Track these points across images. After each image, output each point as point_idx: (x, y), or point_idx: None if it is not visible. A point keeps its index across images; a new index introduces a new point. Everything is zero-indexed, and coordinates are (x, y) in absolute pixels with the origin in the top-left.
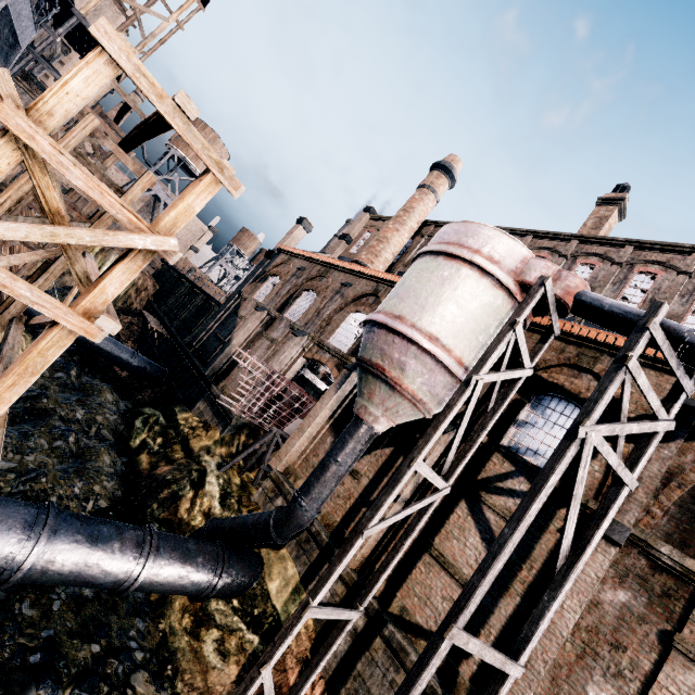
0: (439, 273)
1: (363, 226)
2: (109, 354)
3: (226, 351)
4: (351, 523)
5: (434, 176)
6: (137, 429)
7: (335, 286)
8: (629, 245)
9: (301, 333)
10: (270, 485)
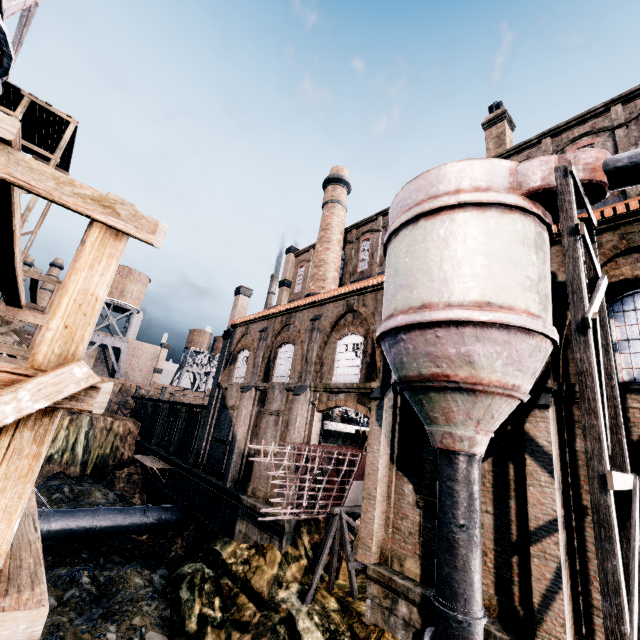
0: (432, 236)
1: (293, 266)
2: (118, 527)
3: (235, 450)
4: (512, 589)
5: (331, 190)
6: (186, 603)
7: (305, 326)
8: (544, 138)
9: (301, 390)
10: (378, 590)
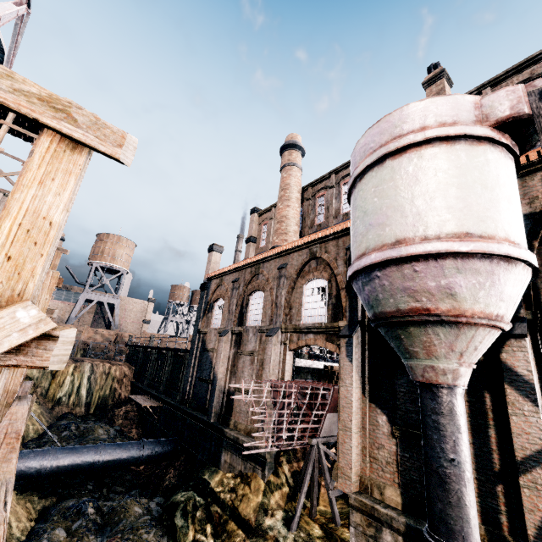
0: (400, 174)
1: (257, 224)
2: (118, 461)
3: (217, 388)
4: (500, 519)
5: (287, 155)
6: (180, 530)
7: (273, 274)
8: (484, 89)
9: (273, 331)
10: (361, 518)
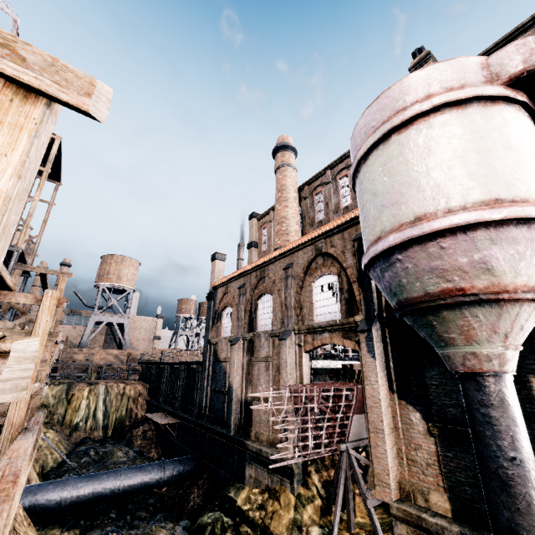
0: (409, 147)
1: (257, 229)
2: (139, 485)
3: (234, 399)
4: None
5: (280, 157)
6: None
7: (279, 276)
8: None
9: (286, 334)
10: (407, 530)
